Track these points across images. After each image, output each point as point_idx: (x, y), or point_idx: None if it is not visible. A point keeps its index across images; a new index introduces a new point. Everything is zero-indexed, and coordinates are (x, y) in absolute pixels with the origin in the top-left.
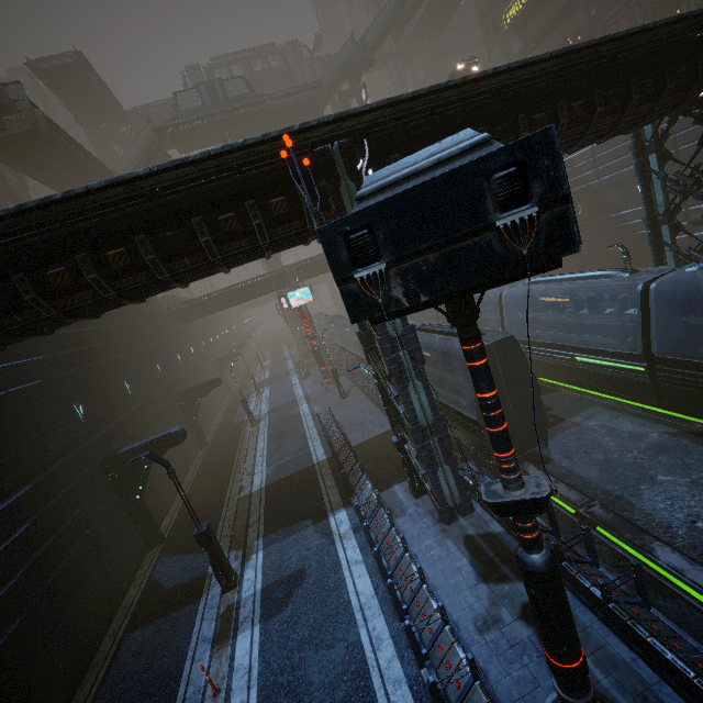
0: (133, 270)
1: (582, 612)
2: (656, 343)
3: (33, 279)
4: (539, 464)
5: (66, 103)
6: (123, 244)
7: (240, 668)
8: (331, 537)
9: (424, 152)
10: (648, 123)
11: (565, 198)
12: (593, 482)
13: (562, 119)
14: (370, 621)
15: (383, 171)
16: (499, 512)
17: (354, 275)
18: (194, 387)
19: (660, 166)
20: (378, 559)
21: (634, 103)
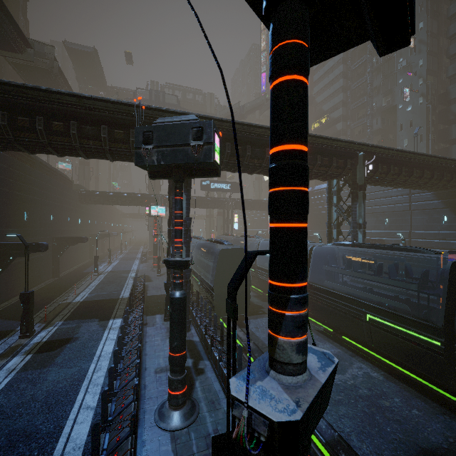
0: (62, 135)
1: (211, 372)
2: (310, 276)
3: (10, 117)
4: (241, 327)
5: (75, 68)
6: (64, 122)
7: (6, 369)
8: (105, 328)
9: (179, 117)
10: (330, 179)
11: (211, 143)
12: (261, 339)
13: None
14: (101, 361)
15: (165, 118)
16: (167, 265)
17: (142, 147)
18: (69, 237)
19: (337, 202)
20: (122, 331)
21: (318, 165)
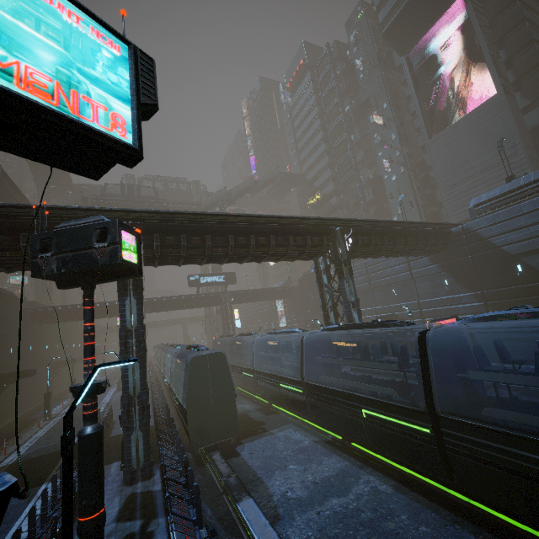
0: None
1: (162, 535)
2: (305, 373)
3: None
4: (231, 457)
5: (32, 169)
6: None
7: None
8: (30, 498)
9: (85, 219)
10: (313, 258)
11: (117, 242)
12: (252, 469)
13: (253, 242)
14: None
15: (69, 222)
16: (74, 394)
17: (39, 255)
18: (7, 372)
19: (329, 281)
20: (44, 498)
21: (292, 245)
